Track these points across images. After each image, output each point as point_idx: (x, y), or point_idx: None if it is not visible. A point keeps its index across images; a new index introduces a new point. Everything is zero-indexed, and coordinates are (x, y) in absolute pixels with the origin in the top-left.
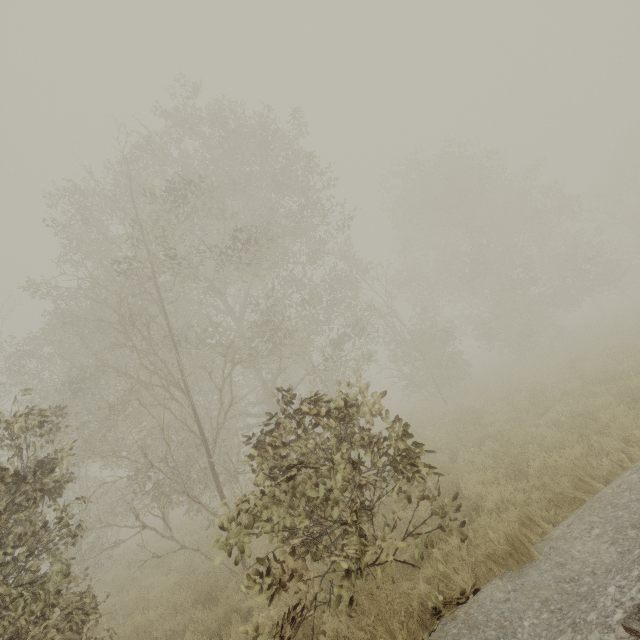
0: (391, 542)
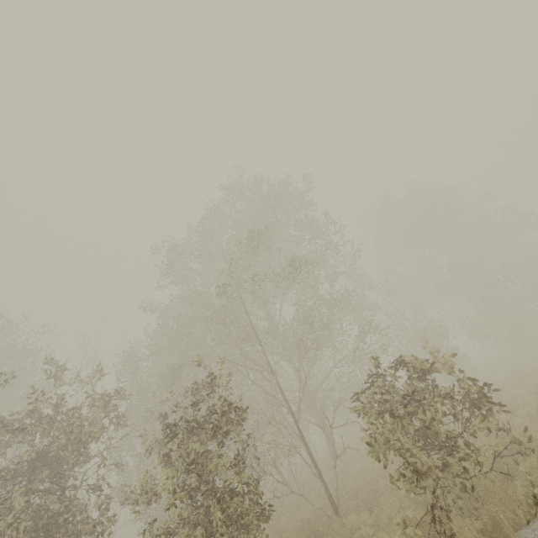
0: (485, 457)
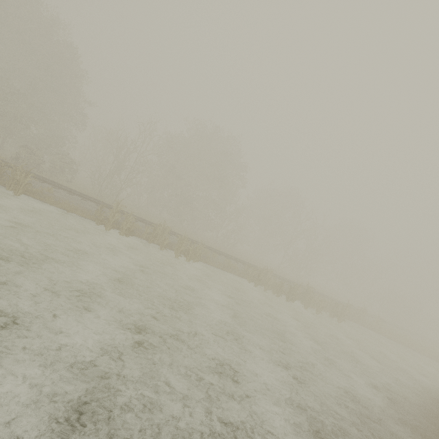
0: None
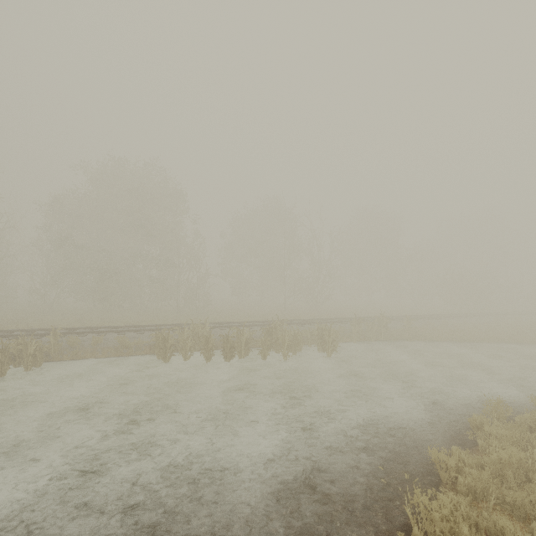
0: None
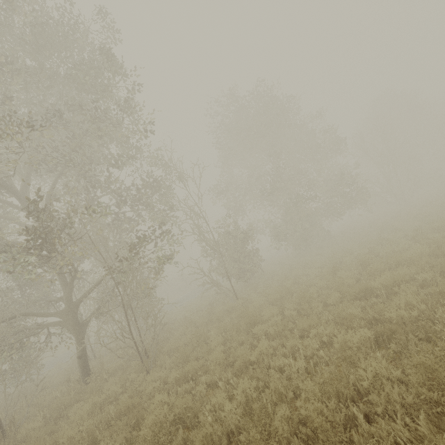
0: None
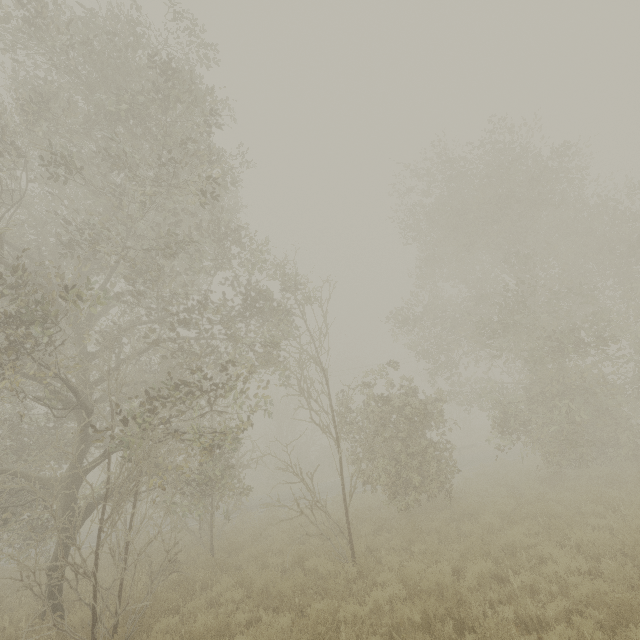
0: None
